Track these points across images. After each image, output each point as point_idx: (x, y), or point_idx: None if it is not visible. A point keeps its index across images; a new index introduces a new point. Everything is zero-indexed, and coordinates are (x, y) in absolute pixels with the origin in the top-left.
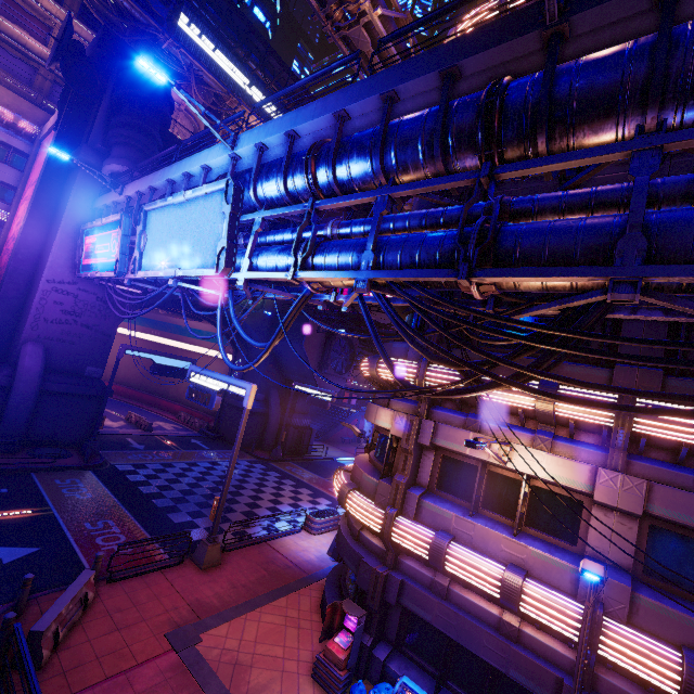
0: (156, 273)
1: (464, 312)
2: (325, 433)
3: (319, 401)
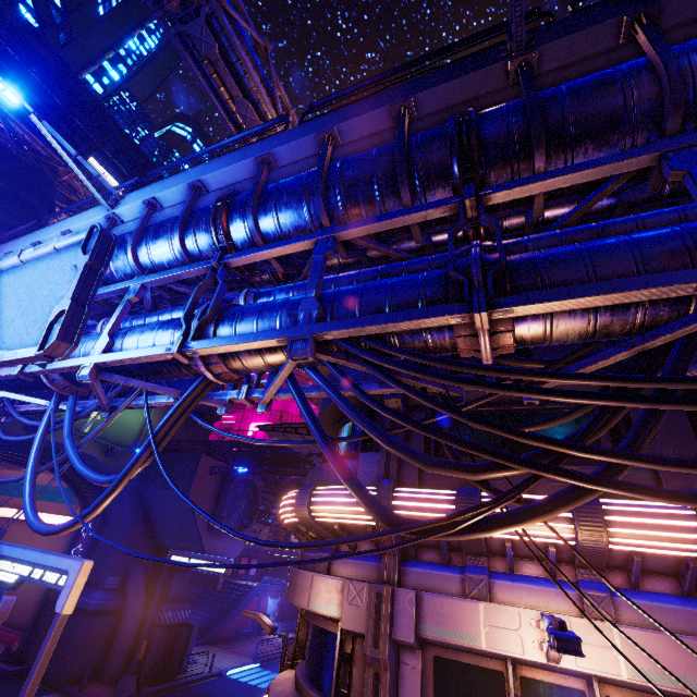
0: None
1: (455, 391)
2: (212, 627)
3: (206, 577)
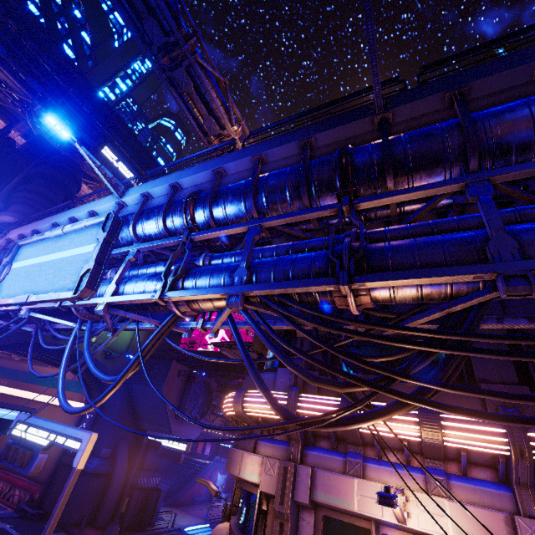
0: (6, 301)
1: None
2: (175, 493)
3: (172, 453)
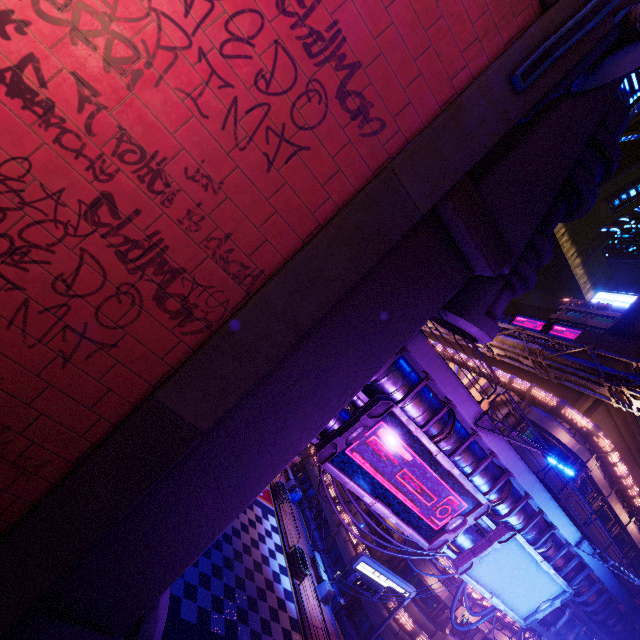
0: (483, 592)
1: None
2: None
3: None
